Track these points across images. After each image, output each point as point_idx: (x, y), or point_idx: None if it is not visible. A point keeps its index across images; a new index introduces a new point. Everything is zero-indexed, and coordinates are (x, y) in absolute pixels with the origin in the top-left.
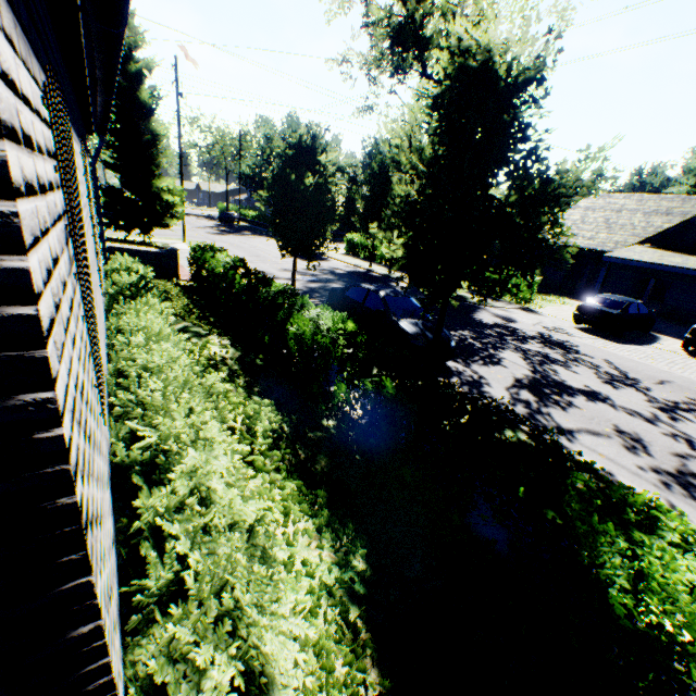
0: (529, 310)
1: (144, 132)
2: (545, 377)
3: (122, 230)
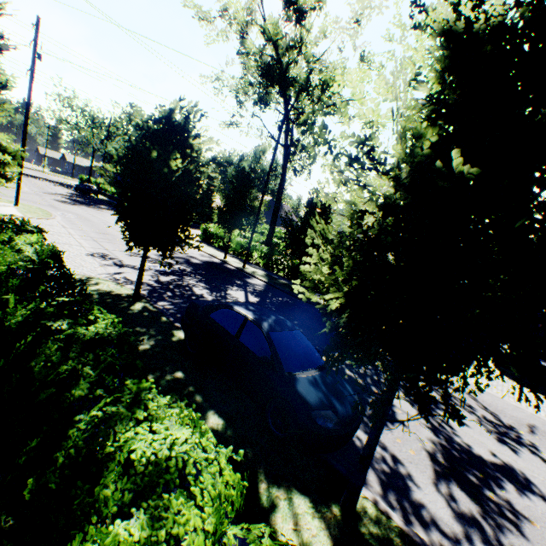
0: None
1: None
2: (451, 442)
3: None
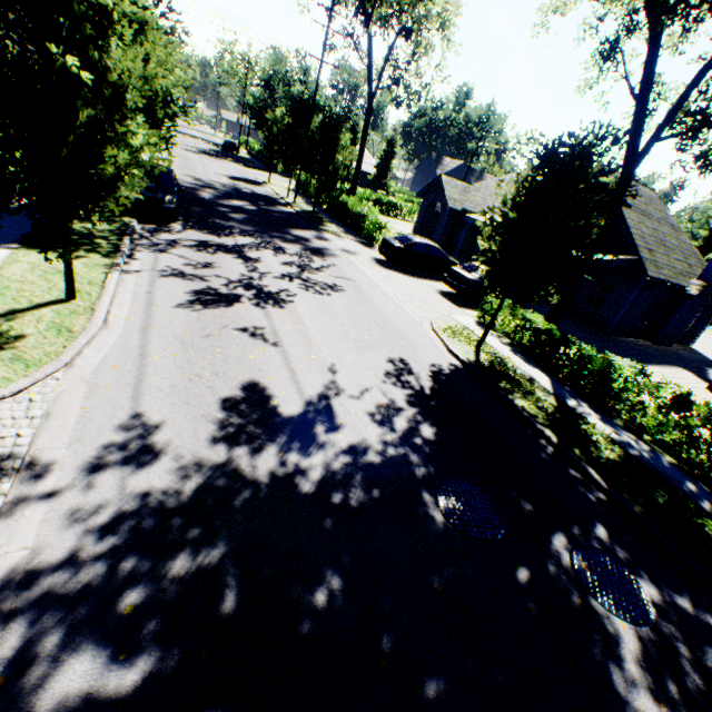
0: (369, 245)
1: None
2: (237, 248)
3: None
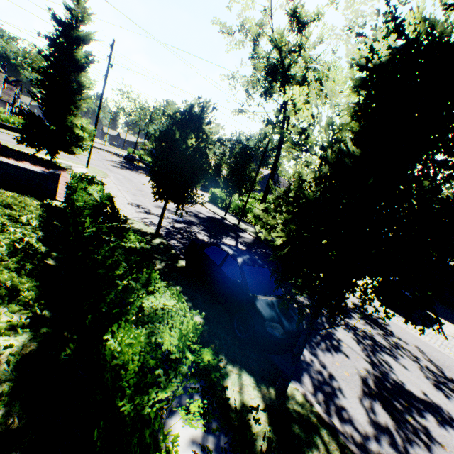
0: None
1: (72, 80)
2: (385, 376)
3: (33, 147)
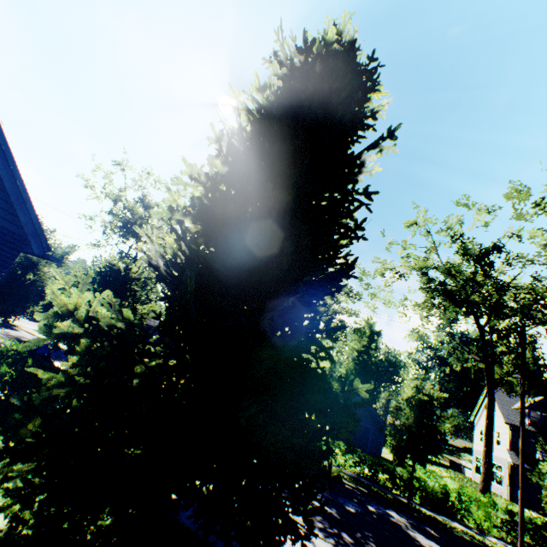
0: None
1: None
2: None
3: None
